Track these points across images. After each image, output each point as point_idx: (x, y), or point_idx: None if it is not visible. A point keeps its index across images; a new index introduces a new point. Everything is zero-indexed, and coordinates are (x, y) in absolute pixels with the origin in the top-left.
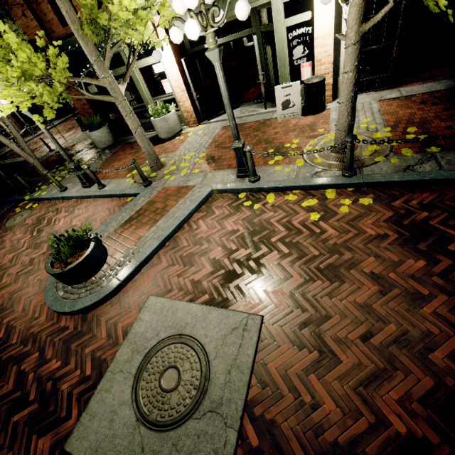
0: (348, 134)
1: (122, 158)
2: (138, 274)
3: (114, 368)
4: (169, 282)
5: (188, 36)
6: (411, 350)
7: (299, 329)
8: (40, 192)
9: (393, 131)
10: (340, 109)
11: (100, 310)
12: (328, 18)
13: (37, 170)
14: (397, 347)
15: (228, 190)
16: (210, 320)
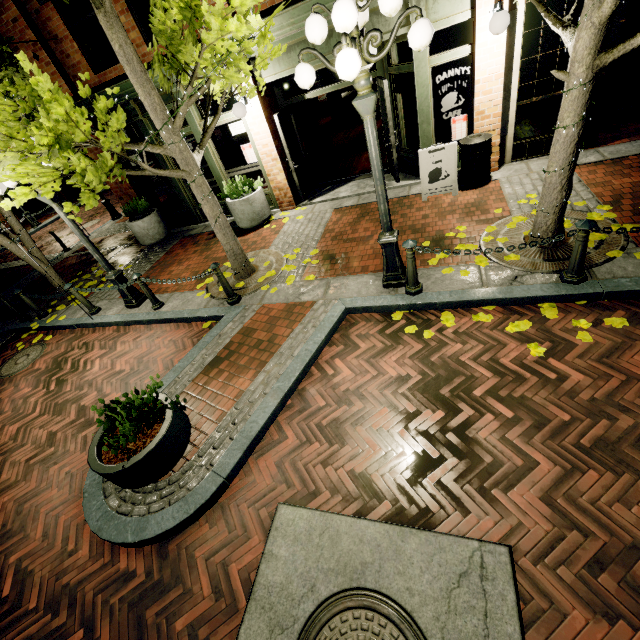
0: (558, 217)
1: (183, 260)
2: (248, 461)
3: None
4: (309, 476)
5: (342, 75)
6: None
7: (591, 575)
8: (55, 316)
9: (616, 211)
10: (549, 180)
11: (190, 535)
12: (495, 53)
13: (50, 282)
14: None
15: (373, 307)
16: (409, 556)
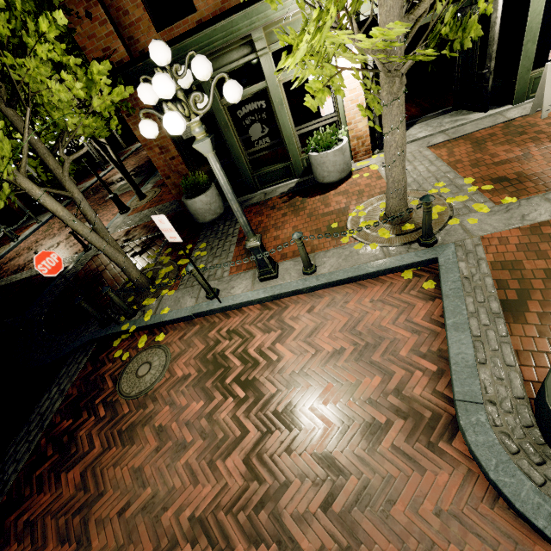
0: None
1: (277, 224)
2: None
3: None
4: None
5: None
6: None
7: None
8: (151, 311)
9: None
10: None
11: None
12: None
13: (127, 274)
14: None
15: None
16: None
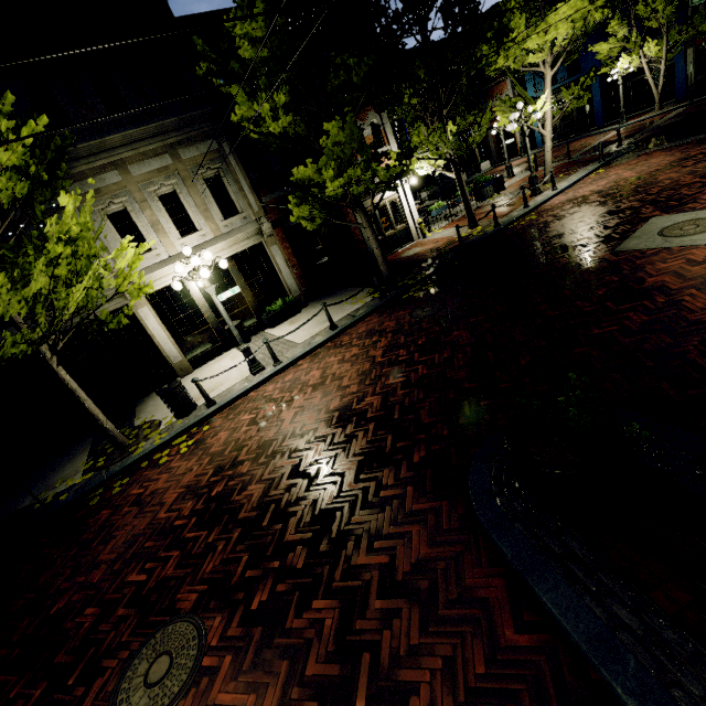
0: None
1: None
2: None
3: (699, 212)
4: None
5: None
6: (698, 285)
7: None
8: None
9: None
10: None
11: None
12: None
13: None
14: (702, 282)
15: None
16: None
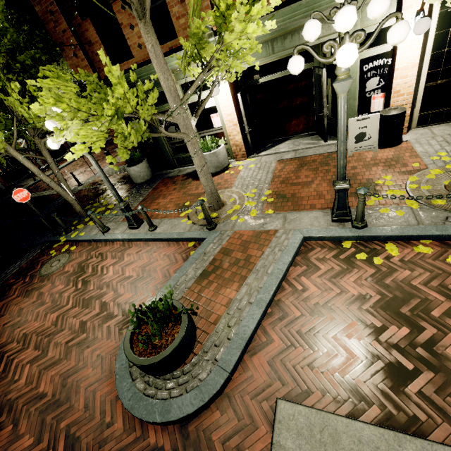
0: None
1: (166, 195)
2: (244, 359)
3: None
4: (299, 376)
5: (341, 63)
6: None
7: None
8: (77, 232)
9: None
10: None
11: (205, 419)
12: (413, 48)
13: (74, 208)
14: None
15: (326, 237)
16: None
